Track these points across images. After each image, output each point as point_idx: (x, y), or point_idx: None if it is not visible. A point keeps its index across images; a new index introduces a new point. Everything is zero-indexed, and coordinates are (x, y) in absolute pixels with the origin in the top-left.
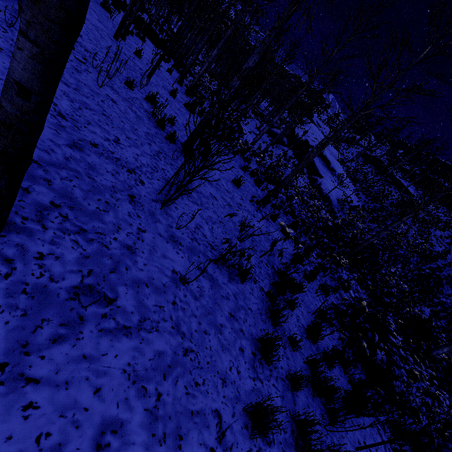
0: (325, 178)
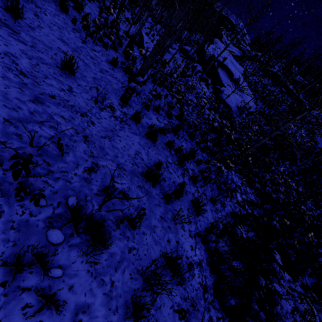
0: (227, 87)
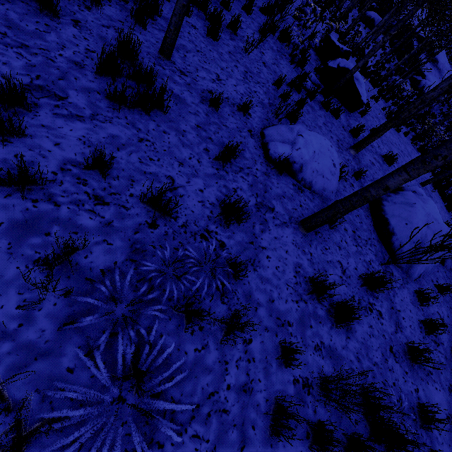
0: (428, 77)
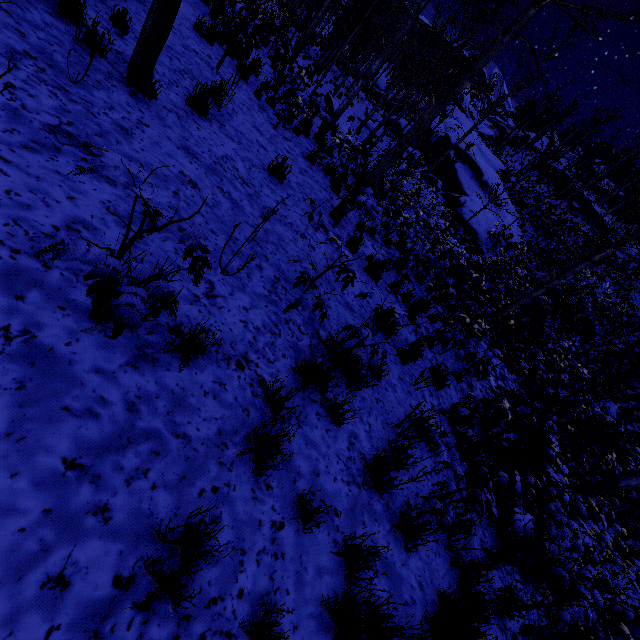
0: (471, 197)
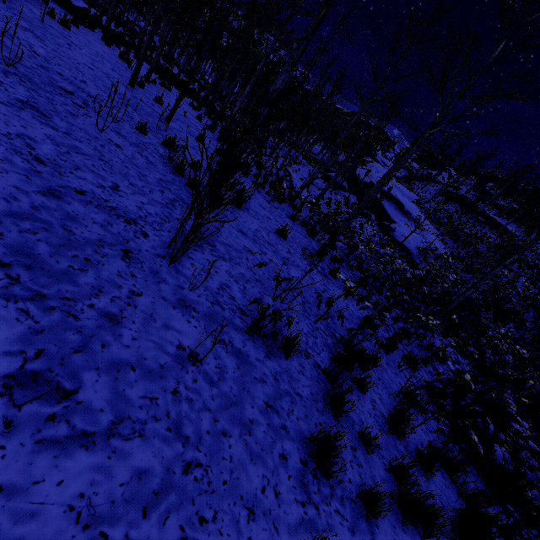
0: (398, 223)
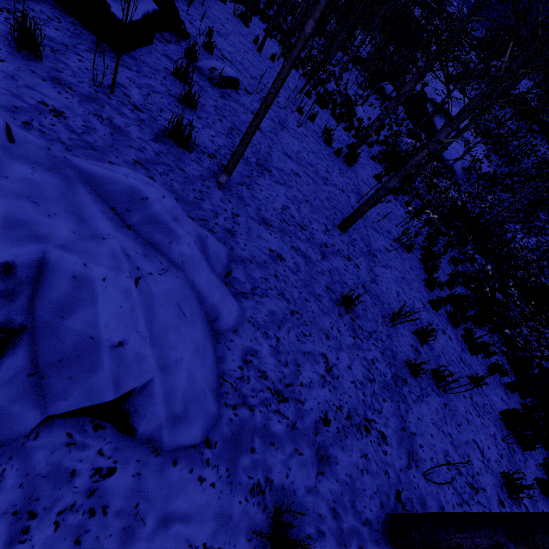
0: None
